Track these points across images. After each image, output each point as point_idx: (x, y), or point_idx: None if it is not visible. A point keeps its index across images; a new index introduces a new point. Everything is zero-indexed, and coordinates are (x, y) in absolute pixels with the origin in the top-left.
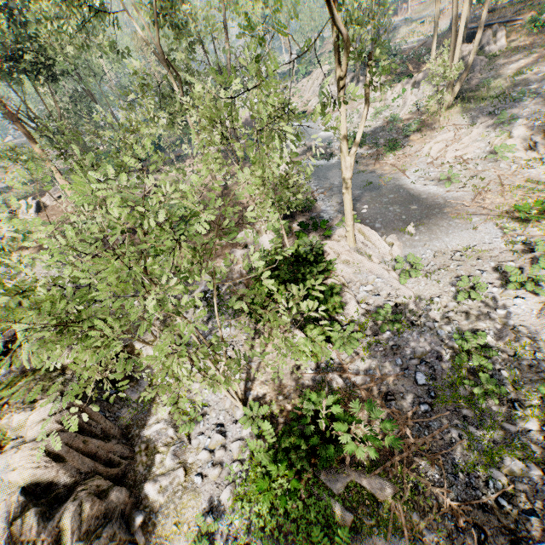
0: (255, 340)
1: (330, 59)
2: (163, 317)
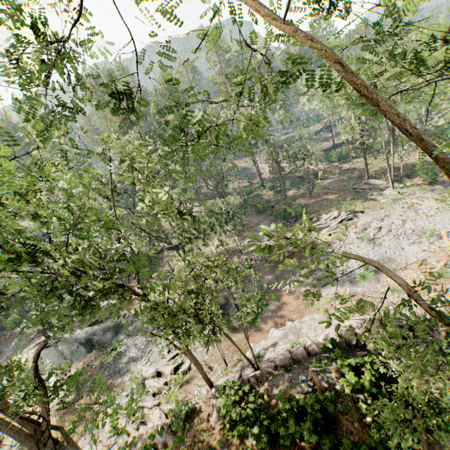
0: None
1: None
2: None
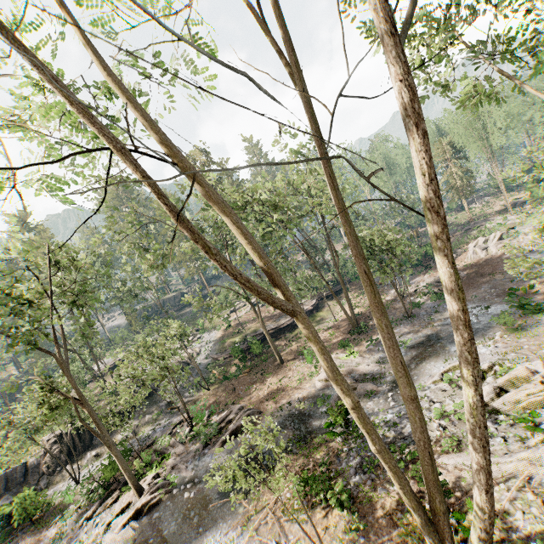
0: None
1: None
2: (152, 419)
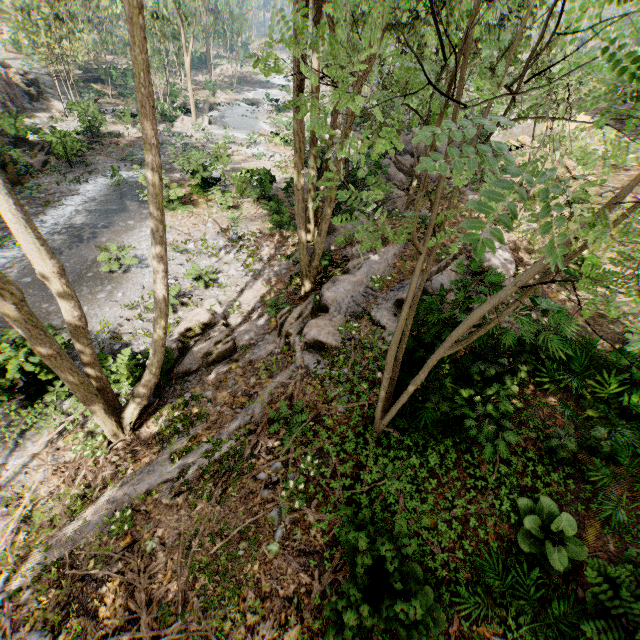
0: (111, 123)
1: None
2: None
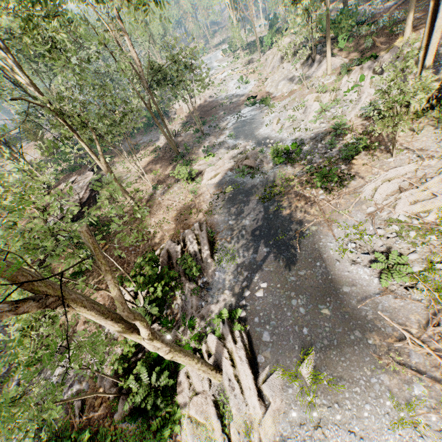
0: None
1: (298, 25)
2: None
